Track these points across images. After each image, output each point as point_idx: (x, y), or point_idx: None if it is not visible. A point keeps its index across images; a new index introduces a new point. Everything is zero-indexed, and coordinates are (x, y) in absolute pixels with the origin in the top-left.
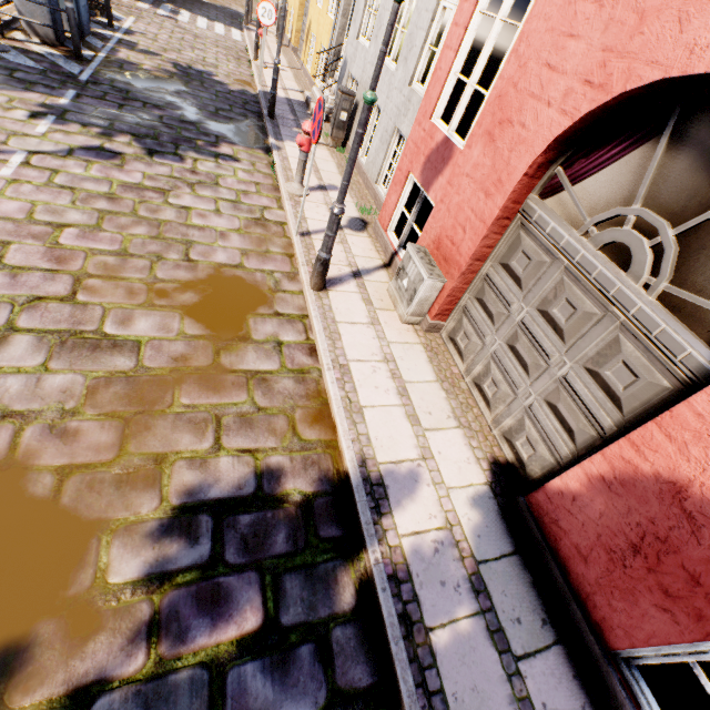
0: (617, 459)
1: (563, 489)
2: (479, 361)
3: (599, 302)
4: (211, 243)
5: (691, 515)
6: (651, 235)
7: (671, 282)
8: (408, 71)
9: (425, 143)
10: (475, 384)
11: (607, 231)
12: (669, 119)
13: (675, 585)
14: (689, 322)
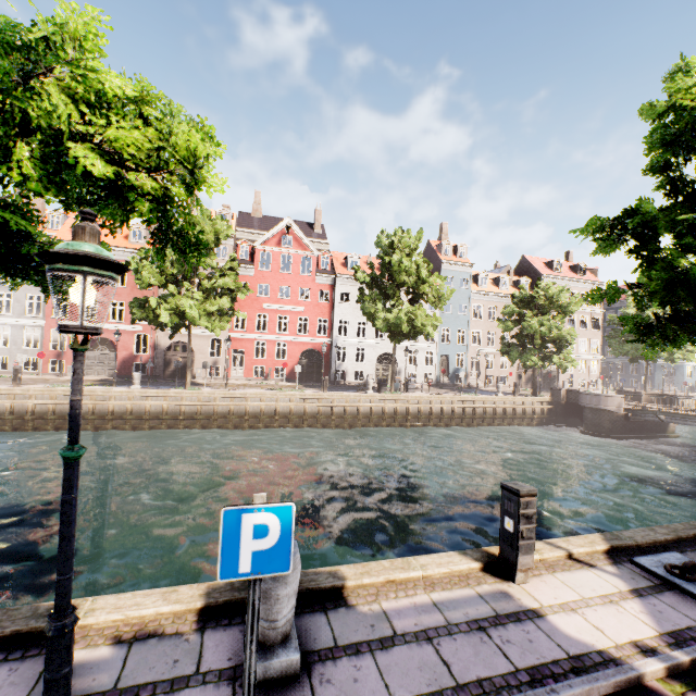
0: (119, 363)
1: (119, 369)
2: (96, 372)
3: (105, 355)
4: (37, 380)
5: (126, 361)
6: (104, 348)
7: (109, 350)
8: (20, 346)
9: (53, 354)
10: (98, 375)
11: (99, 349)
12: (96, 340)
13: (130, 365)
14: (113, 352)
